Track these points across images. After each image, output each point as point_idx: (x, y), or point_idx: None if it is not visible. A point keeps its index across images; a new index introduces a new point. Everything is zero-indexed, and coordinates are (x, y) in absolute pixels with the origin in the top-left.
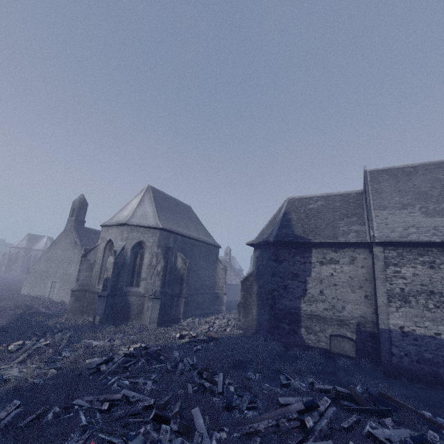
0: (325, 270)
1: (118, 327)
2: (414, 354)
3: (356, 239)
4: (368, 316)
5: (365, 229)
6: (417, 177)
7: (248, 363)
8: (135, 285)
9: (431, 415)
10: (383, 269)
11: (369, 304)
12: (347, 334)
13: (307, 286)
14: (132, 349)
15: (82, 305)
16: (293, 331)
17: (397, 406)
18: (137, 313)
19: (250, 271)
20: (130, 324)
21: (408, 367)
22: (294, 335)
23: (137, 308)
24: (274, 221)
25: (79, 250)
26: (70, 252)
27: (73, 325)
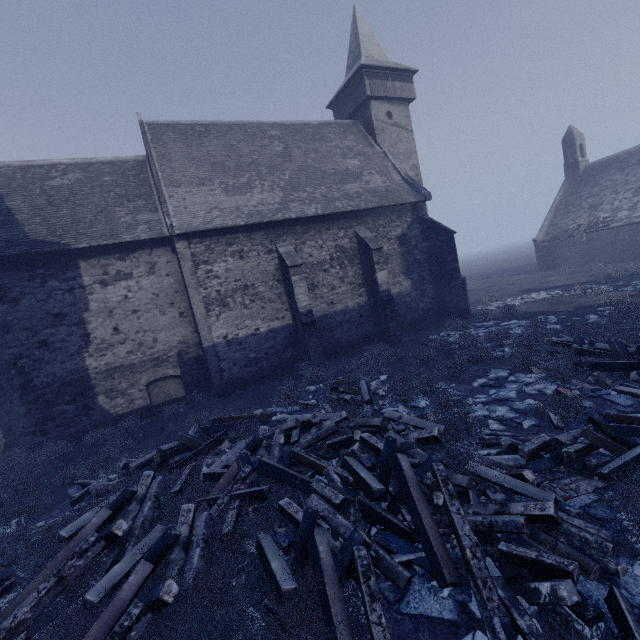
0: (113, 294)
1: None
2: (242, 359)
3: (149, 234)
4: (189, 338)
5: (159, 218)
6: (211, 141)
7: None
8: None
9: (263, 410)
10: (193, 271)
11: (187, 323)
12: (169, 373)
13: (89, 327)
14: None
15: None
16: (85, 409)
17: (233, 422)
18: None
19: None
20: None
21: (239, 376)
22: (88, 413)
23: None
24: None
25: None
26: None
27: None
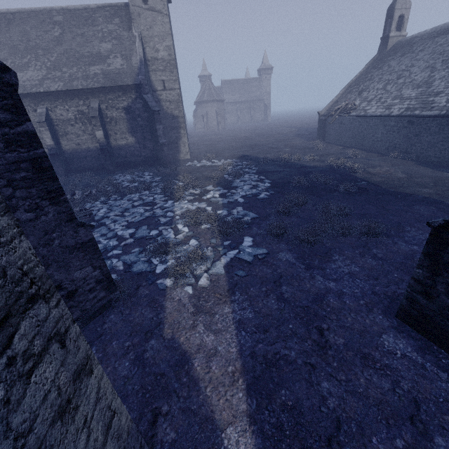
0: None
1: None
2: None
3: None
4: None
5: None
6: (14, 27)
7: None
8: None
9: None
10: None
11: None
12: None
13: None
14: None
15: None
16: None
17: None
18: None
19: None
20: None
21: None
22: None
23: None
24: None
25: None
26: None
27: None
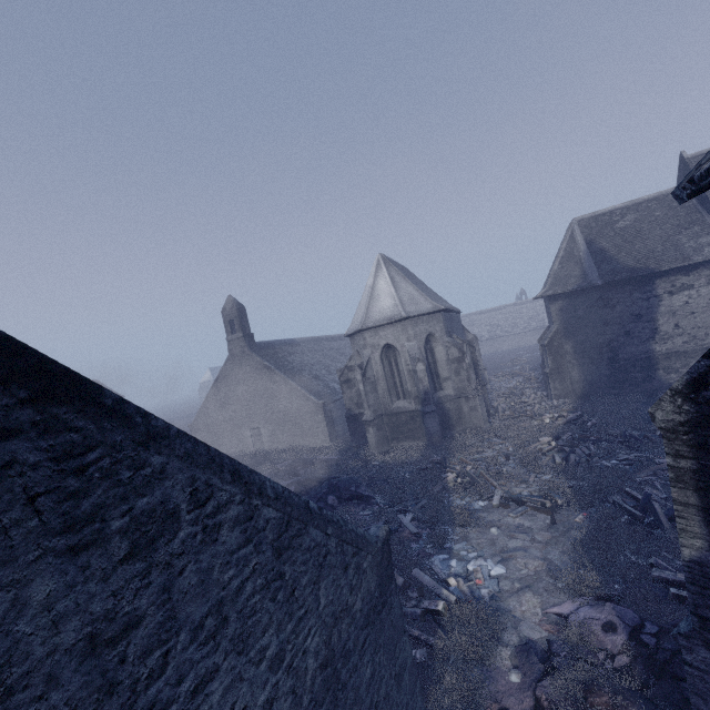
0: (676, 301)
1: (454, 439)
2: None
3: None
4: None
5: None
6: None
7: (649, 419)
8: (438, 389)
9: None
10: None
11: None
12: None
13: (656, 324)
14: (554, 443)
15: (385, 433)
16: (649, 377)
17: None
18: (456, 419)
19: (553, 329)
20: (455, 433)
21: None
22: (650, 381)
23: (454, 414)
24: (574, 257)
25: (282, 376)
26: (264, 382)
27: (424, 452)
